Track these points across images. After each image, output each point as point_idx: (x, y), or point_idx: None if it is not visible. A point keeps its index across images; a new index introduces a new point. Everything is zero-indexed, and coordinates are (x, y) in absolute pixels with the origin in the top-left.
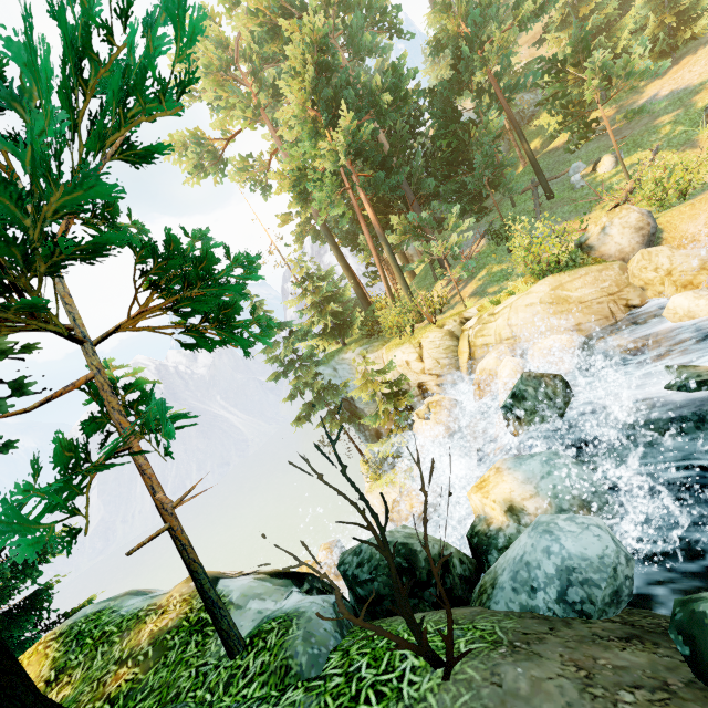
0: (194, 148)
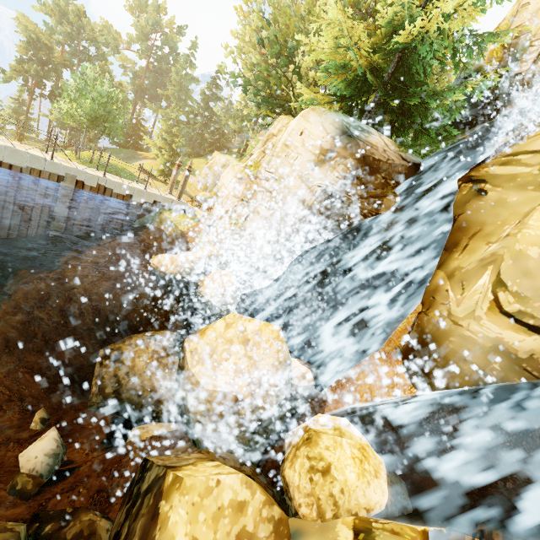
0: (22, 26)
